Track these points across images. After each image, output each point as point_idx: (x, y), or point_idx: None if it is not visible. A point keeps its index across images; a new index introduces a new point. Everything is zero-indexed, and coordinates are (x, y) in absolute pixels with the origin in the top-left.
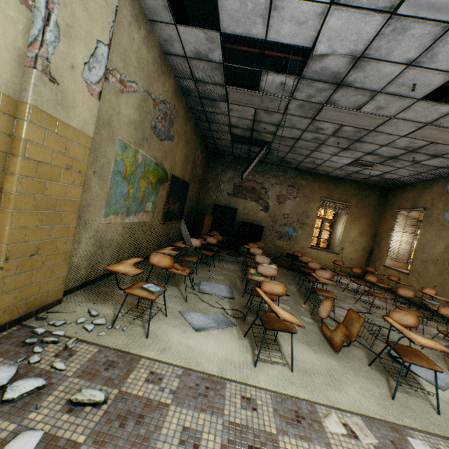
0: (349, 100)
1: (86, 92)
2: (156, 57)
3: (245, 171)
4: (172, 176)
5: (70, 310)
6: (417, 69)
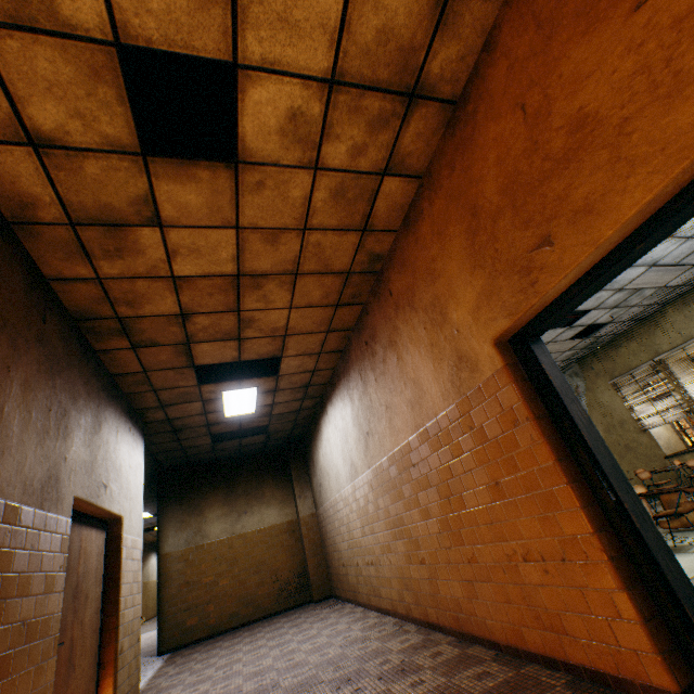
0: None
1: None
2: None
3: None
4: None
5: None
6: None
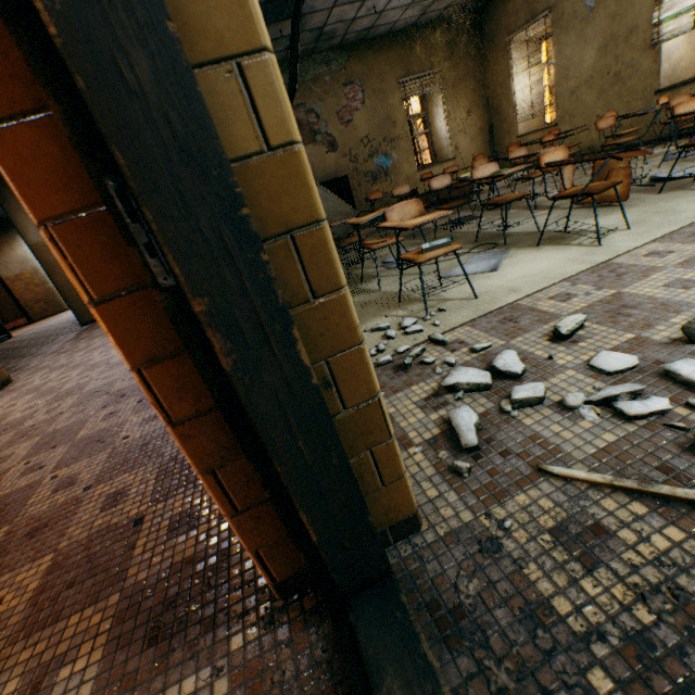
0: None
1: None
2: None
3: (295, 78)
4: None
5: None
6: None
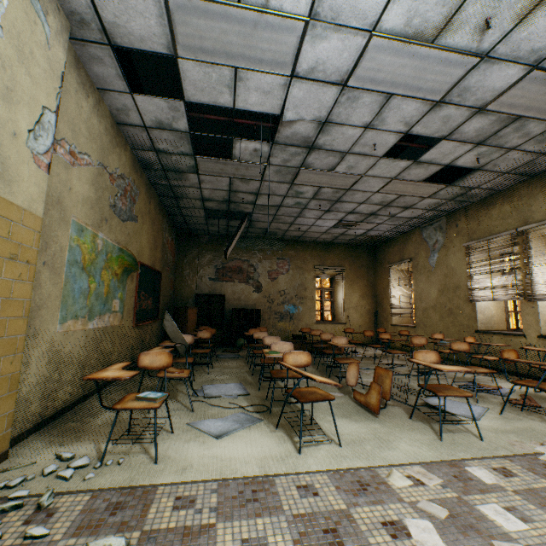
0: (323, 162)
1: (32, 163)
2: (109, 128)
3: (228, 248)
4: (141, 264)
5: (26, 463)
6: (374, 131)
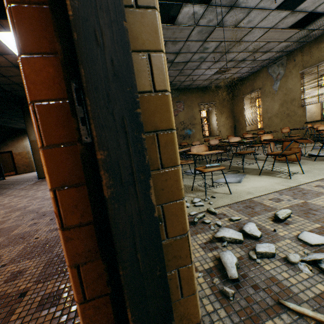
0: (233, 19)
1: None
2: None
3: None
4: None
5: None
6: None
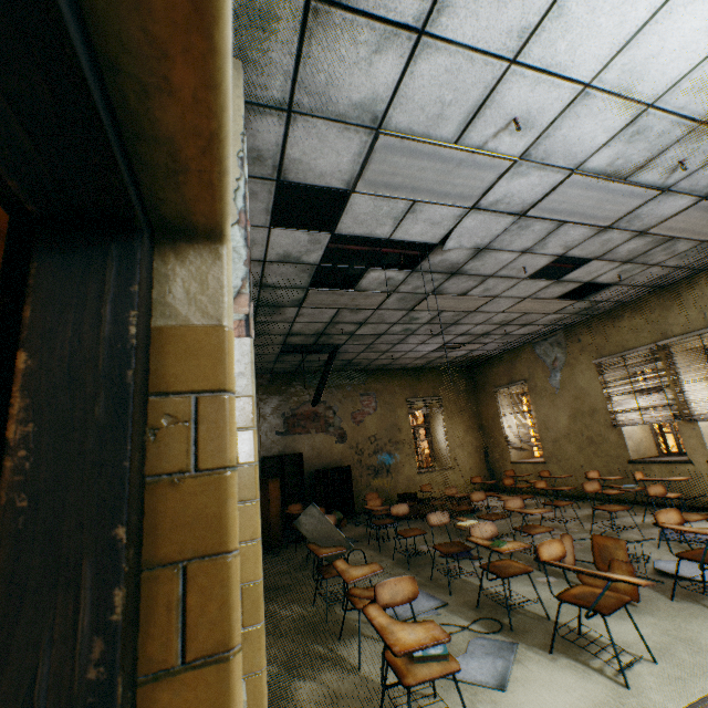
0: (459, 286)
1: None
2: None
3: (321, 392)
4: None
5: None
6: (529, 255)
